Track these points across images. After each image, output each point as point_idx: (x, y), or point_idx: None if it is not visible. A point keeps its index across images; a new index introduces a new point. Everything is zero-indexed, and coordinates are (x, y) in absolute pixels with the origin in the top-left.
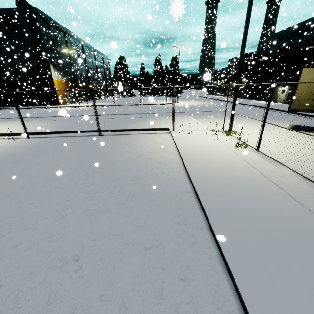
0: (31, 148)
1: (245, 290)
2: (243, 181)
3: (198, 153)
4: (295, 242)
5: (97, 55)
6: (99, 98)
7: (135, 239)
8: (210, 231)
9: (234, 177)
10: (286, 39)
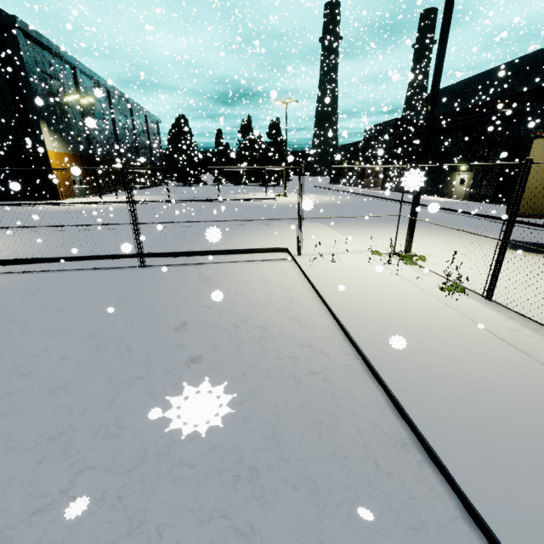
0: None
1: None
2: (525, 398)
3: (376, 312)
4: None
5: (136, 111)
6: (139, 187)
7: None
8: None
9: (497, 386)
10: (462, 98)
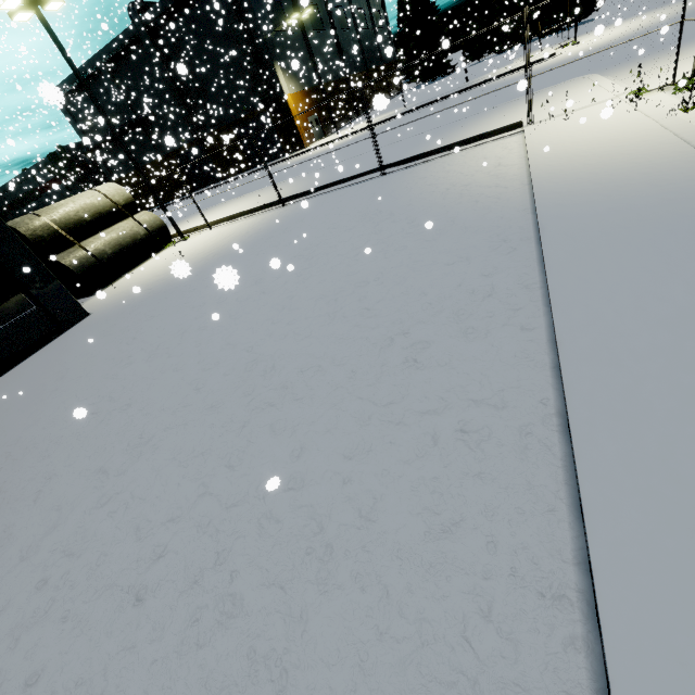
0: (294, 216)
1: (552, 265)
2: (638, 170)
3: (569, 151)
4: (666, 221)
5: None
6: (371, 108)
7: (436, 261)
8: (539, 239)
9: (624, 170)
10: None
